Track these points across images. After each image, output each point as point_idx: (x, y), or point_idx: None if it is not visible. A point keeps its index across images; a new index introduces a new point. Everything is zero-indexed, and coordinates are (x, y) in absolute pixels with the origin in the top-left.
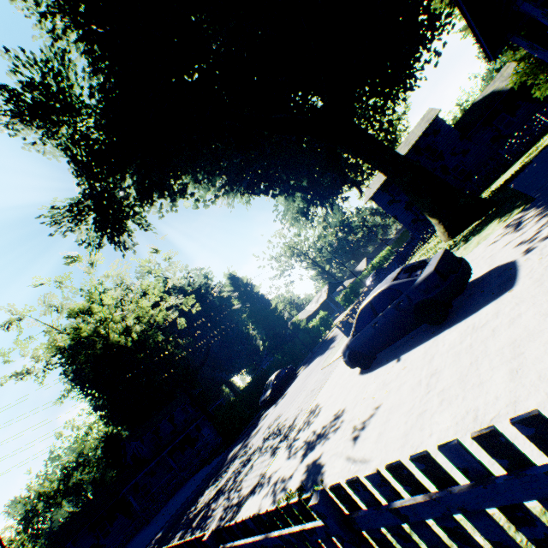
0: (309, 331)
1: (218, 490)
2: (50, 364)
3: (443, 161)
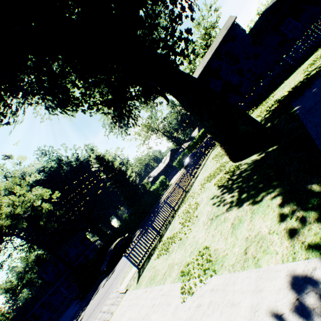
0: (151, 193)
1: None
2: None
3: (239, 64)
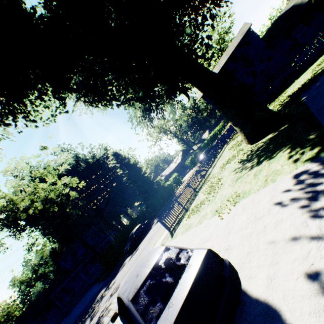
0: (165, 188)
1: None
2: None
3: (253, 67)
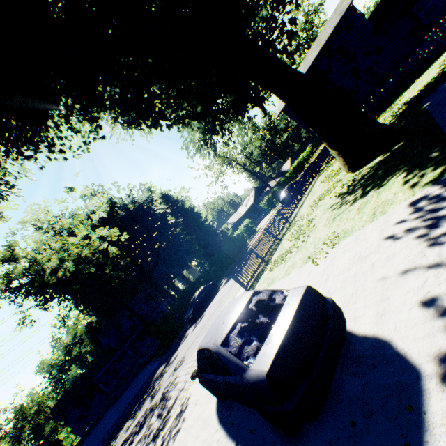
0: (234, 240)
1: (121, 445)
2: (4, 298)
3: (355, 63)
